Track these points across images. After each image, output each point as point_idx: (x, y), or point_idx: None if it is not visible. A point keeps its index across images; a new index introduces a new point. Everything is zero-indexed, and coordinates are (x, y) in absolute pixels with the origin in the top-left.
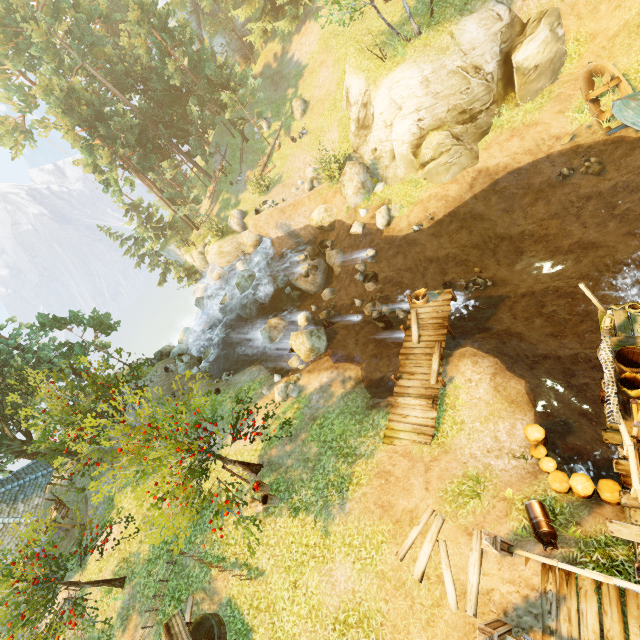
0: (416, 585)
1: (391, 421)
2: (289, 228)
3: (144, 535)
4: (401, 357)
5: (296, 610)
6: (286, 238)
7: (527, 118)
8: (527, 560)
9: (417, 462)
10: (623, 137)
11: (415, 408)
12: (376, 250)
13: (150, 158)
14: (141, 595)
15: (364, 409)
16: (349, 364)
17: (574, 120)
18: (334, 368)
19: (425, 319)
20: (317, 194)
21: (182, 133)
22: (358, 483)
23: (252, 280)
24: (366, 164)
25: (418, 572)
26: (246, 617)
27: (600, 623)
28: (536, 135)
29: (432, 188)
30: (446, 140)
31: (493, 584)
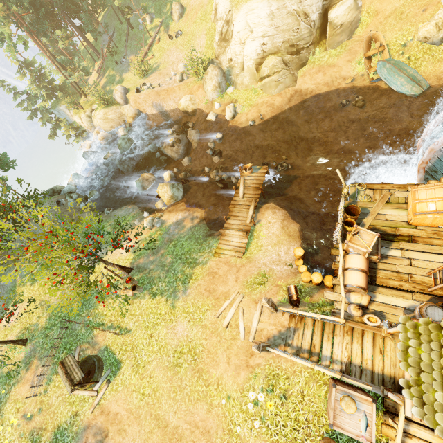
0: (224, 330)
1: (220, 244)
2: (162, 108)
3: (41, 313)
4: (231, 206)
5: (151, 349)
6: (159, 116)
7: (330, 60)
8: (283, 314)
9: (233, 267)
10: (378, 86)
11: (235, 237)
12: (223, 134)
13: (43, 23)
14: (40, 348)
15: (204, 236)
16: (197, 208)
17: (355, 69)
18: (187, 210)
19: (249, 183)
20: (185, 85)
21: (74, 7)
22: (196, 279)
23: (130, 143)
24: (223, 69)
25: (226, 323)
26: (117, 355)
27: (312, 339)
28: (333, 73)
29: (265, 97)
30: (279, 64)
31: (264, 326)
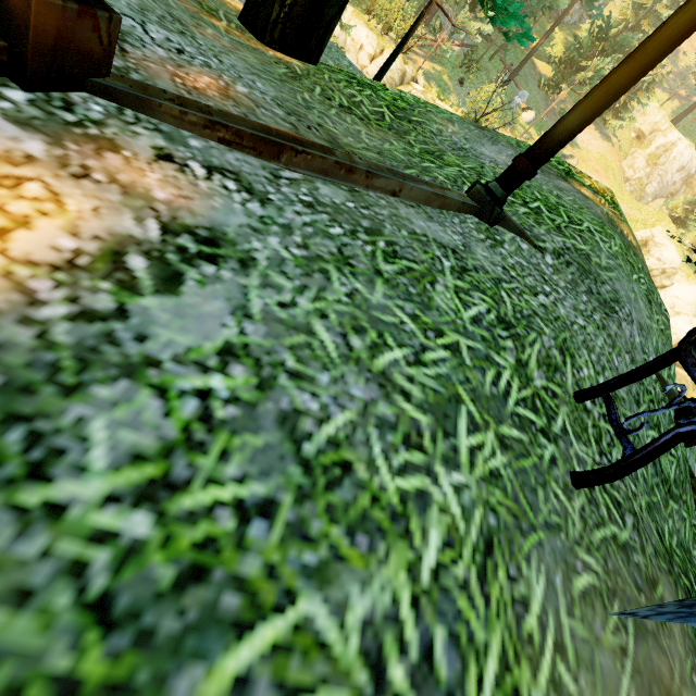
0: None
1: None
2: None
3: None
4: None
5: None
6: None
7: None
8: None
9: None
10: None
11: None
12: None
13: None
14: None
15: None
16: None
17: None
18: None
19: None
20: None
21: None
22: None
23: None
24: None
25: None
26: None
27: None
28: None
29: None
30: None
31: None
